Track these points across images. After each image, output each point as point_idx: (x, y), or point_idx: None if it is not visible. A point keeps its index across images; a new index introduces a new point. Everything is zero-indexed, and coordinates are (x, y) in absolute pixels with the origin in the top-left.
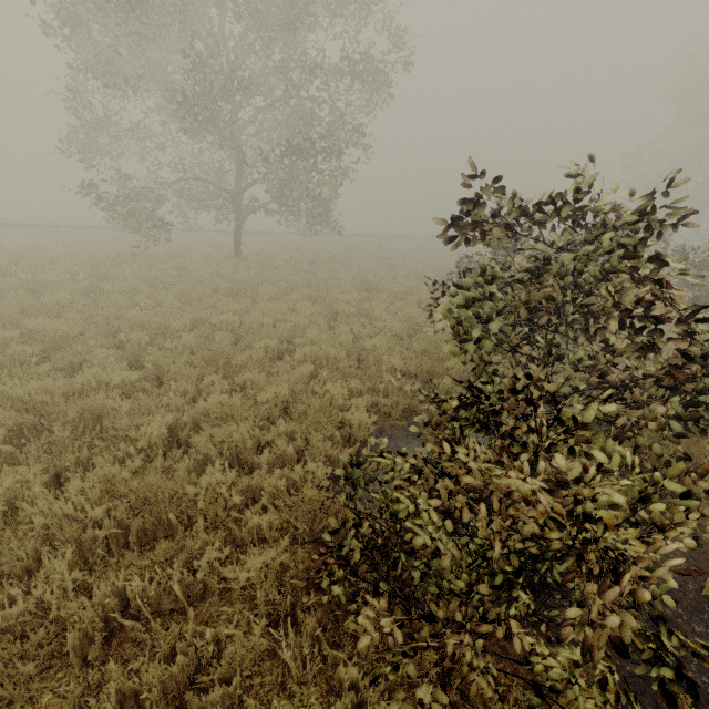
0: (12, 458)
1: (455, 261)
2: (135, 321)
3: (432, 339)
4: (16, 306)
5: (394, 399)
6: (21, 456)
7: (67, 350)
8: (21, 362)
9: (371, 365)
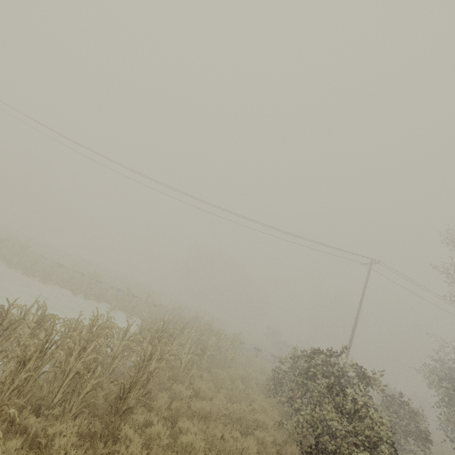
0: None
1: None
2: None
3: None
4: None
5: None
6: None
7: None
8: None
9: None
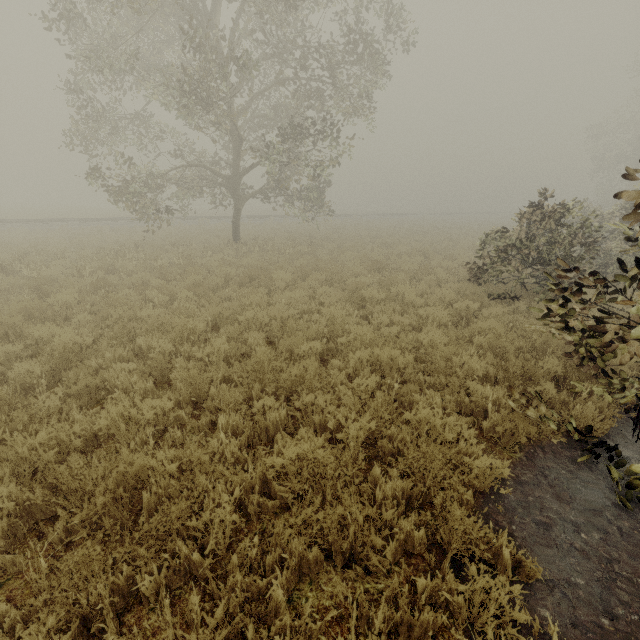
0: (14, 565)
1: (480, 238)
2: (153, 322)
3: (500, 331)
4: (20, 310)
5: (509, 425)
6: (27, 574)
7: (80, 368)
8: (27, 386)
9: (441, 368)
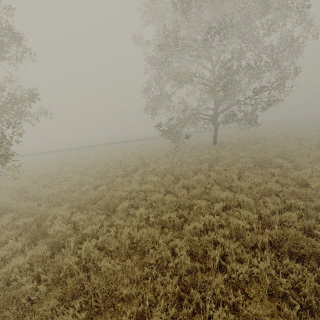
0: None
1: None
2: (260, 189)
3: None
4: (189, 184)
5: None
6: None
7: (276, 215)
8: (249, 223)
9: None
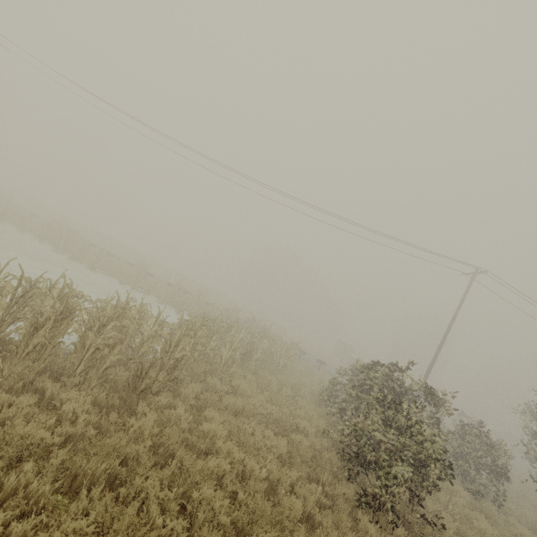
0: None
1: None
2: None
3: None
4: None
5: None
6: None
7: None
8: None
9: None
